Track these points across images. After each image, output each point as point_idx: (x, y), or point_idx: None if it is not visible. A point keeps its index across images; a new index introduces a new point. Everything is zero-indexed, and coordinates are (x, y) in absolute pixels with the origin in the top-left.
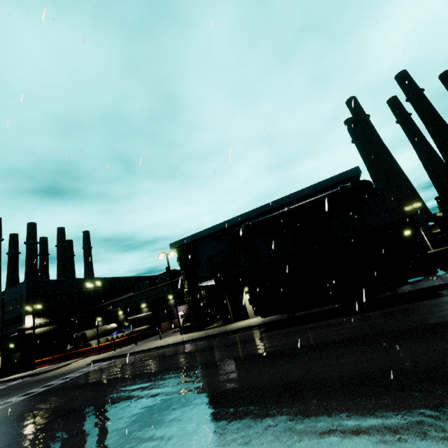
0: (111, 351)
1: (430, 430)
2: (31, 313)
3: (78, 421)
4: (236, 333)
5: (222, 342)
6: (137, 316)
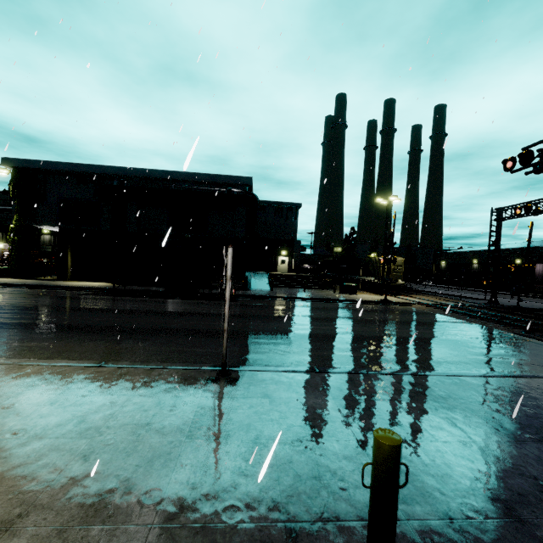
0: None
1: (72, 345)
2: None
3: None
4: (57, 289)
5: (30, 293)
6: None
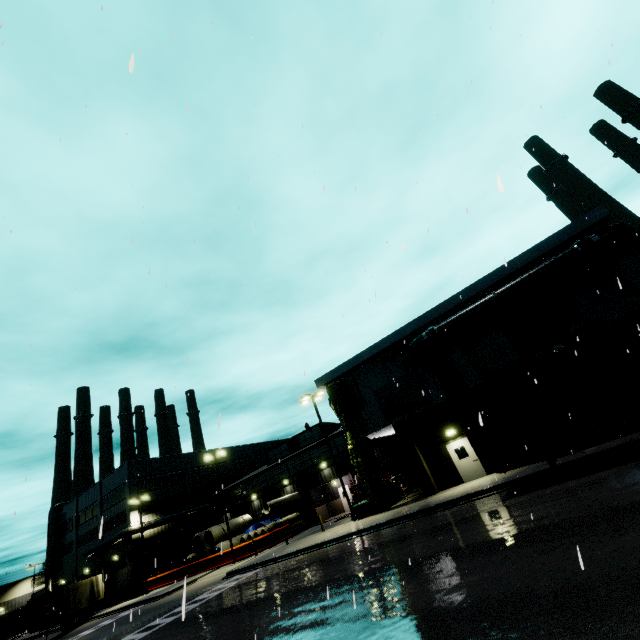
0: (251, 557)
1: None
2: (137, 509)
3: None
4: (453, 506)
5: (438, 522)
6: (279, 499)
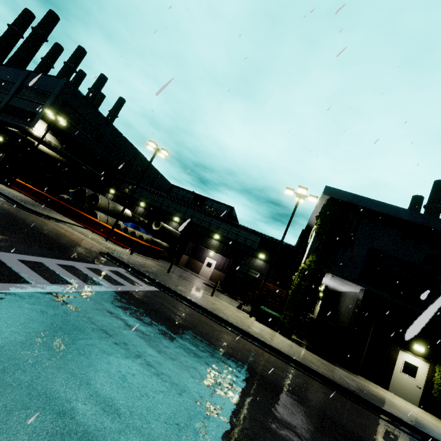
0: (122, 248)
1: None
2: (47, 122)
3: None
4: None
5: None
6: (169, 228)
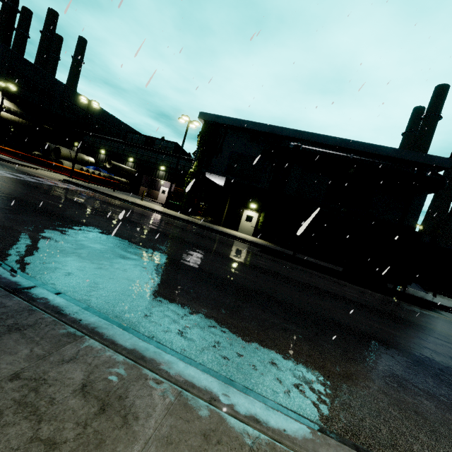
0: (84, 182)
1: None
2: (1, 90)
3: (78, 233)
4: (229, 237)
5: (218, 239)
6: (121, 165)
